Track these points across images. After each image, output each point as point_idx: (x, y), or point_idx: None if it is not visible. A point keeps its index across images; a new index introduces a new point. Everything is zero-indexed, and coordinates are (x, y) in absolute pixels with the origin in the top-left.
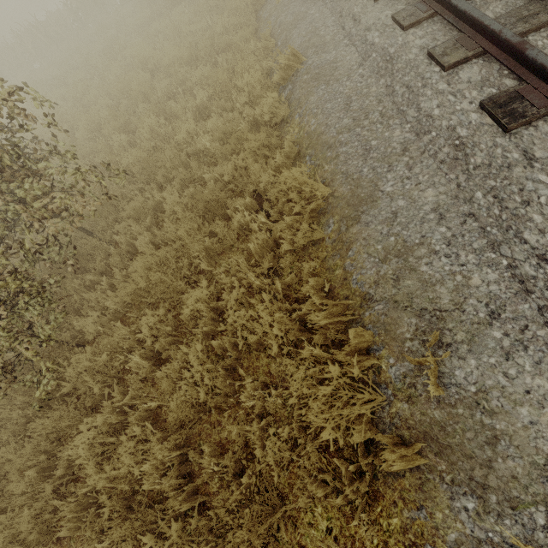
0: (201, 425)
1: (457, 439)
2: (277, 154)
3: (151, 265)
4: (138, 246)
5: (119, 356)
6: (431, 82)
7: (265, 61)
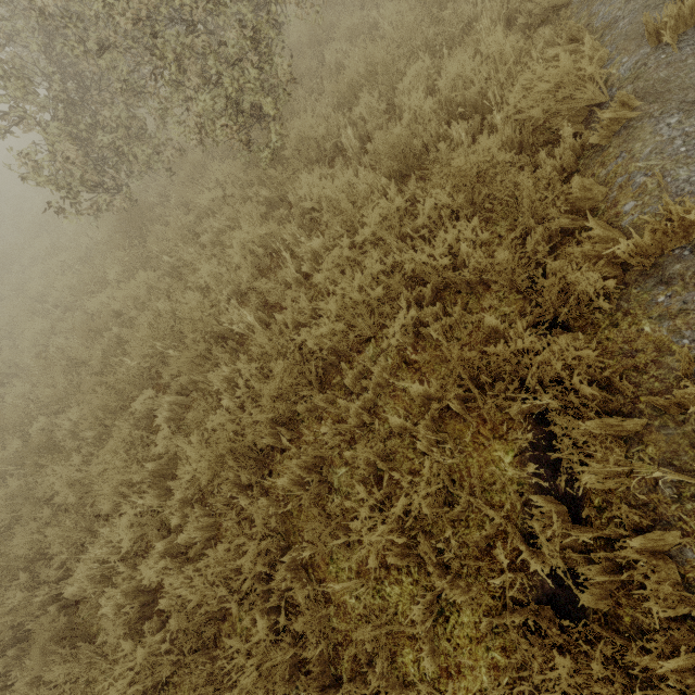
0: (404, 184)
1: (678, 82)
2: None
3: (362, 76)
4: (347, 67)
5: (341, 116)
6: None
7: None
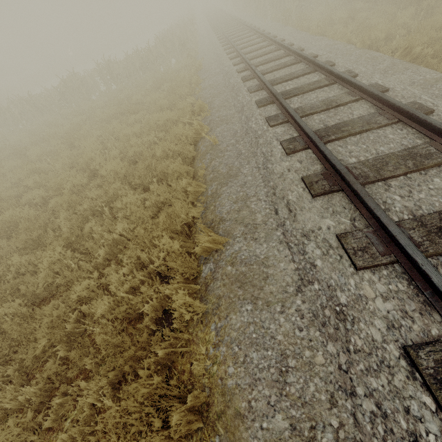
0: None
1: None
2: (174, 419)
3: None
4: None
5: None
6: (427, 439)
7: (193, 209)
